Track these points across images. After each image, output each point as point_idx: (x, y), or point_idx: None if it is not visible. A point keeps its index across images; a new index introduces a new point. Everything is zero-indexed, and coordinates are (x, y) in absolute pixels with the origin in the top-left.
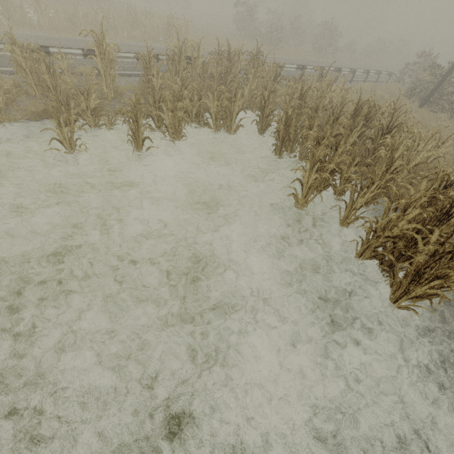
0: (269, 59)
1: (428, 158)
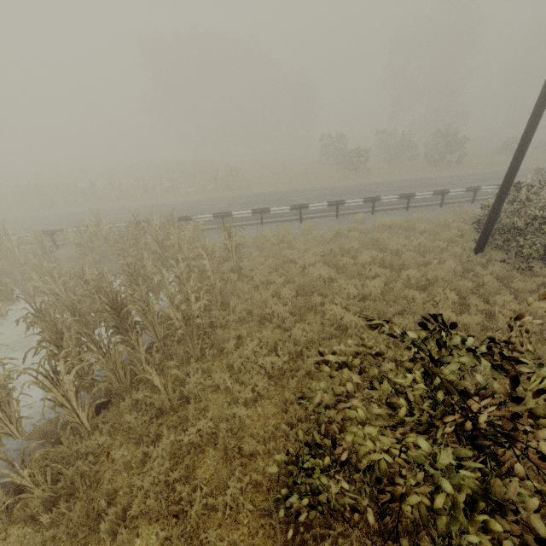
0: (306, 194)
1: (162, 386)
